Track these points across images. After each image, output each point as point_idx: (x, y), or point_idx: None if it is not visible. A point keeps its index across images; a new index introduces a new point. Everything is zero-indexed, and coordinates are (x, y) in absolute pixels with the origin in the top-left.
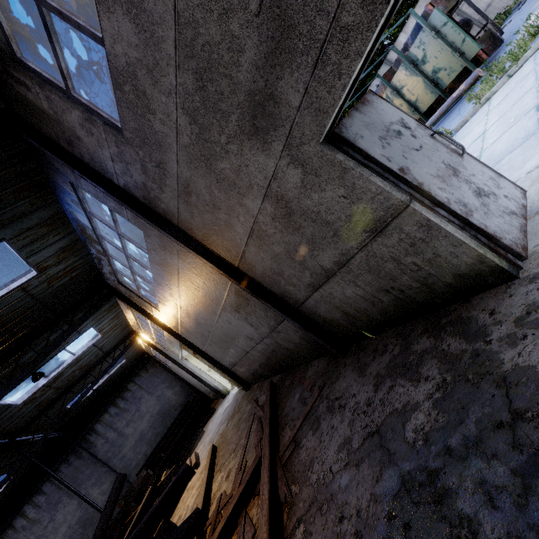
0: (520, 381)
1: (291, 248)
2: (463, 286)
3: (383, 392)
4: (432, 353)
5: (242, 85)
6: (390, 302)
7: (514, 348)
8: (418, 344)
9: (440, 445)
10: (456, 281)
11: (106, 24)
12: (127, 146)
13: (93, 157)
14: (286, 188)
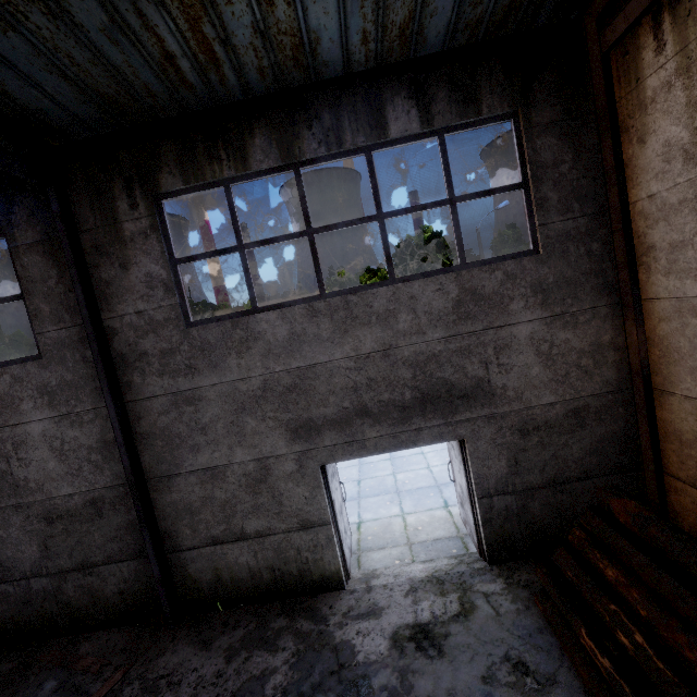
0: (344, 648)
1: (234, 501)
2: (320, 585)
3: (239, 662)
4: (289, 630)
5: (311, 413)
6: (267, 580)
7: (342, 630)
8: (275, 622)
9: (296, 692)
10: (319, 580)
11: (273, 315)
12: (180, 332)
13: (112, 284)
14: (278, 467)
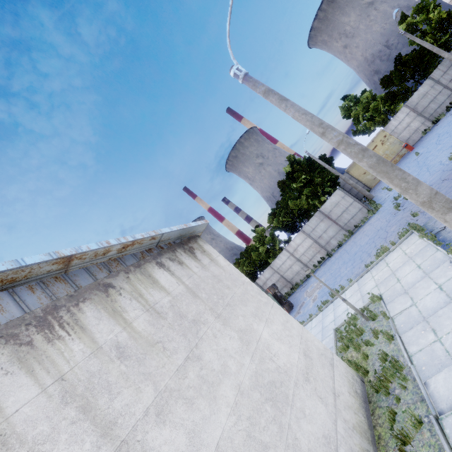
0: None
1: None
2: None
3: None
4: None
5: None
6: None
7: None
8: None
9: None
10: None
11: None
12: None
13: None
14: None
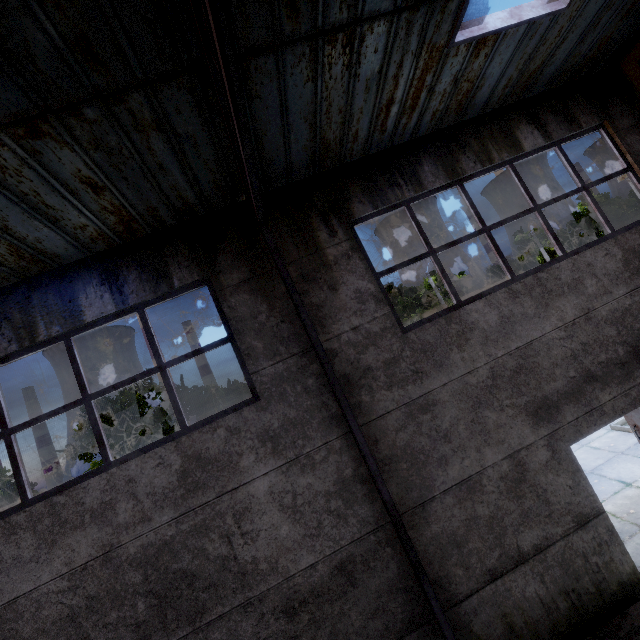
0: None
1: (499, 515)
2: (621, 596)
3: None
4: None
5: (544, 391)
6: (565, 611)
7: None
8: None
9: None
10: (618, 589)
11: (480, 304)
12: (398, 339)
13: (323, 306)
14: (532, 459)
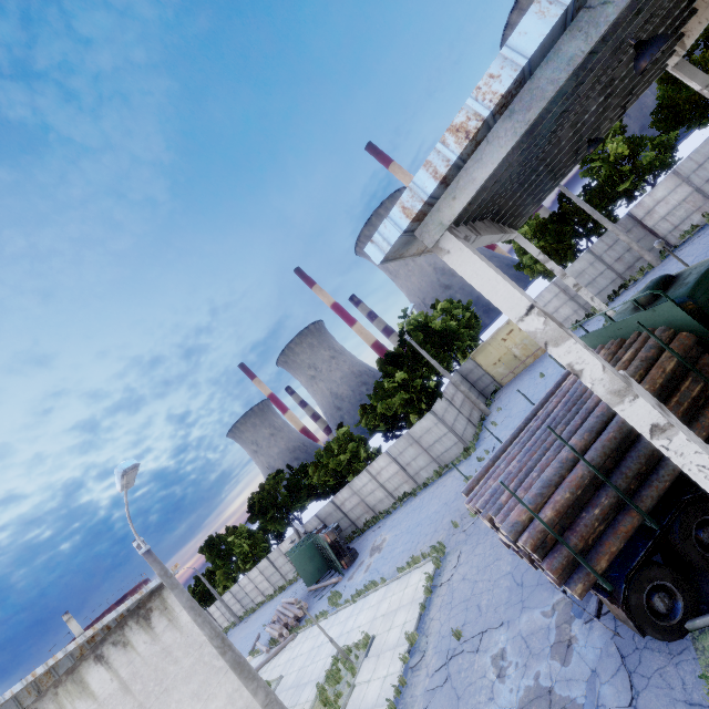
0: None
1: None
2: None
3: None
4: None
5: None
6: None
7: None
8: None
9: None
10: None
11: None
12: None
13: None
14: None
